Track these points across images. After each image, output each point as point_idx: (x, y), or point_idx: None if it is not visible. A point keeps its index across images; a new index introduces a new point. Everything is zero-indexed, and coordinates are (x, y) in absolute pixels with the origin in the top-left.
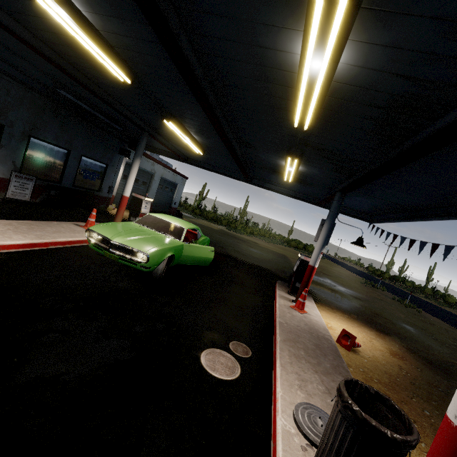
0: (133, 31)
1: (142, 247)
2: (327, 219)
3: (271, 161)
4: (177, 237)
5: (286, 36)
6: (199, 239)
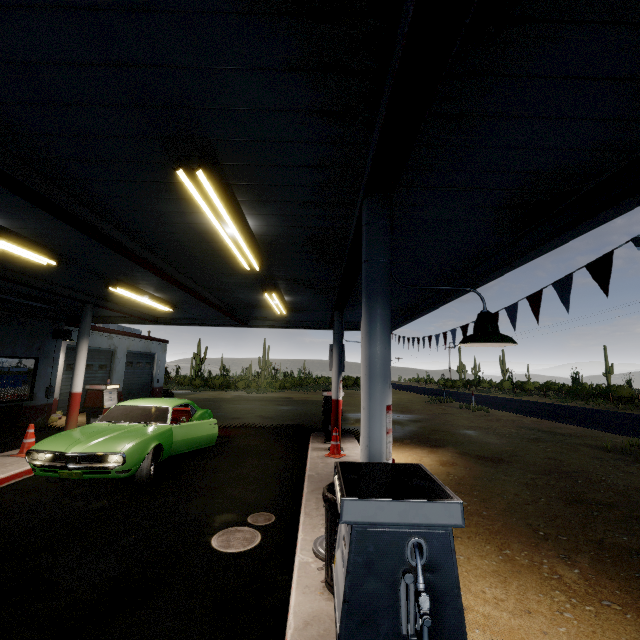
0: (51, 225)
1: (113, 447)
2: (334, 343)
3: (254, 298)
4: (161, 421)
5: (199, 216)
6: (195, 415)
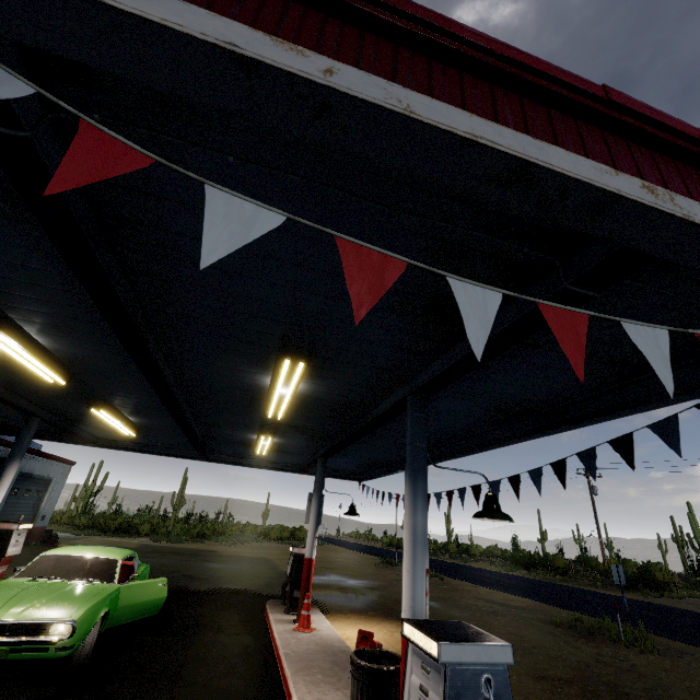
0: (103, 356)
1: (60, 612)
2: (314, 492)
3: (240, 435)
4: (107, 578)
5: (259, 375)
6: (138, 572)
